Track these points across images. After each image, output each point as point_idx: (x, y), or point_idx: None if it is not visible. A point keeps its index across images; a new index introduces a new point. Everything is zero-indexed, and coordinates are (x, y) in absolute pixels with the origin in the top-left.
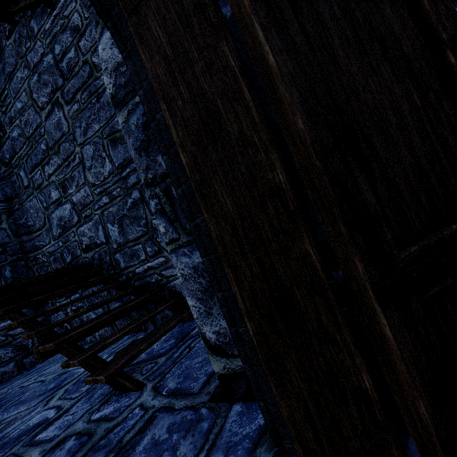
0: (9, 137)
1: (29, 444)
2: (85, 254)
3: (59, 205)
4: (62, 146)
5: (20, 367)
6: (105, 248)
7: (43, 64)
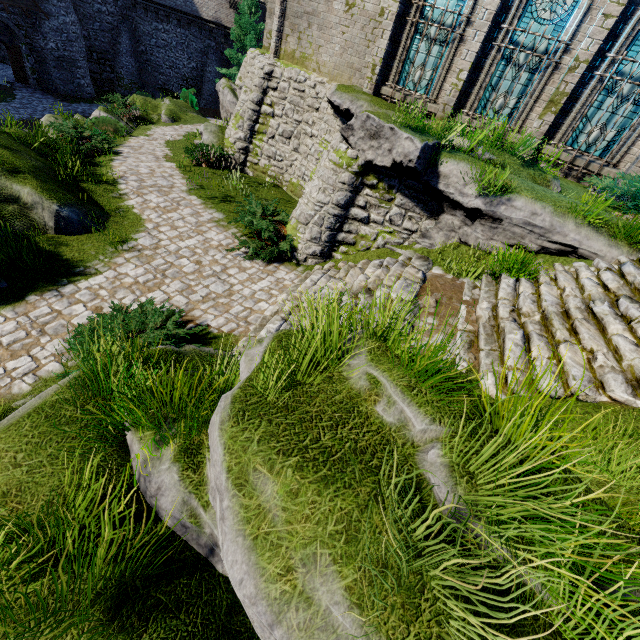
0: None
1: None
2: None
3: None
4: None
5: None
6: None
7: None
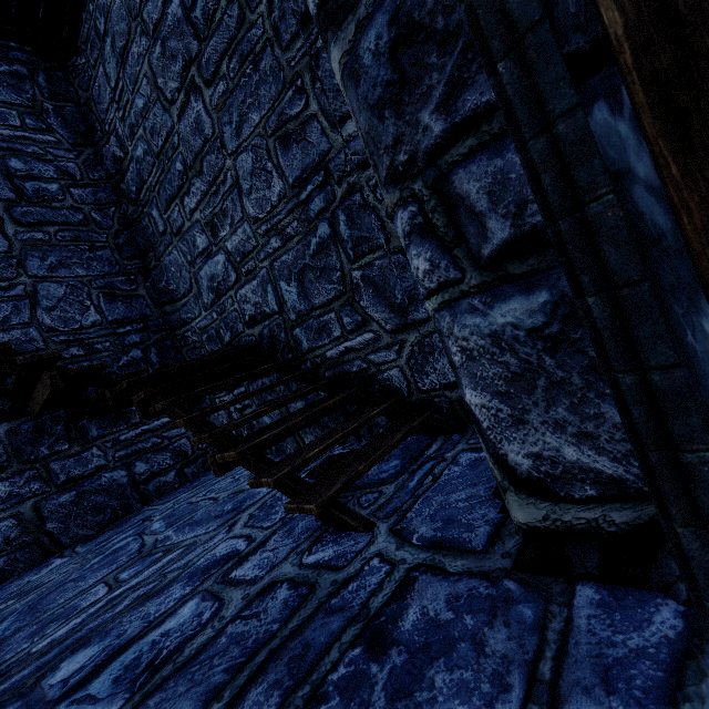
0: (133, 158)
1: (224, 582)
2: (249, 330)
3: (208, 257)
4: (205, 160)
5: (181, 478)
6: (278, 321)
7: (167, 21)
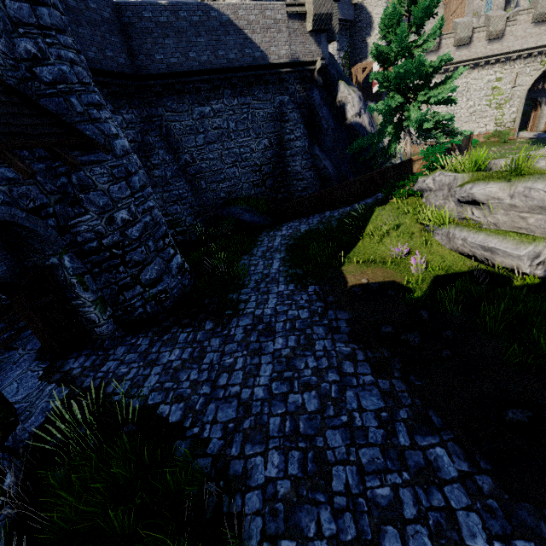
0: None
1: None
2: None
3: None
4: None
5: None
6: None
7: None
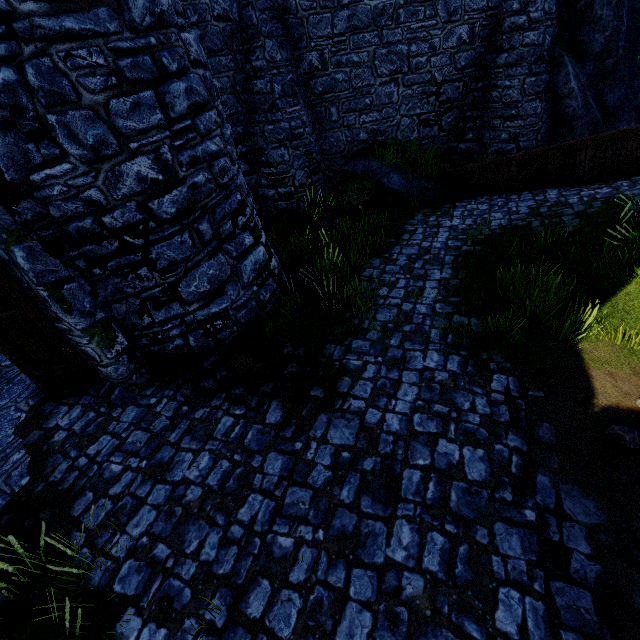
0: None
1: None
2: None
3: None
4: None
5: None
6: None
7: None
